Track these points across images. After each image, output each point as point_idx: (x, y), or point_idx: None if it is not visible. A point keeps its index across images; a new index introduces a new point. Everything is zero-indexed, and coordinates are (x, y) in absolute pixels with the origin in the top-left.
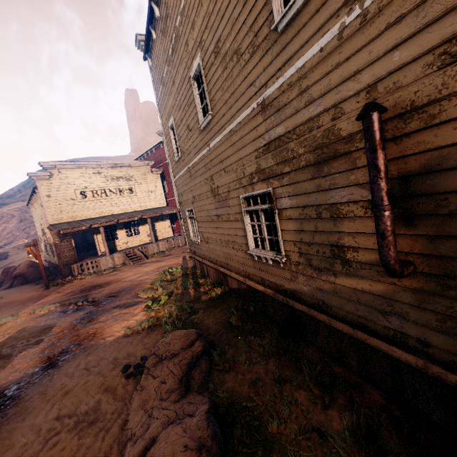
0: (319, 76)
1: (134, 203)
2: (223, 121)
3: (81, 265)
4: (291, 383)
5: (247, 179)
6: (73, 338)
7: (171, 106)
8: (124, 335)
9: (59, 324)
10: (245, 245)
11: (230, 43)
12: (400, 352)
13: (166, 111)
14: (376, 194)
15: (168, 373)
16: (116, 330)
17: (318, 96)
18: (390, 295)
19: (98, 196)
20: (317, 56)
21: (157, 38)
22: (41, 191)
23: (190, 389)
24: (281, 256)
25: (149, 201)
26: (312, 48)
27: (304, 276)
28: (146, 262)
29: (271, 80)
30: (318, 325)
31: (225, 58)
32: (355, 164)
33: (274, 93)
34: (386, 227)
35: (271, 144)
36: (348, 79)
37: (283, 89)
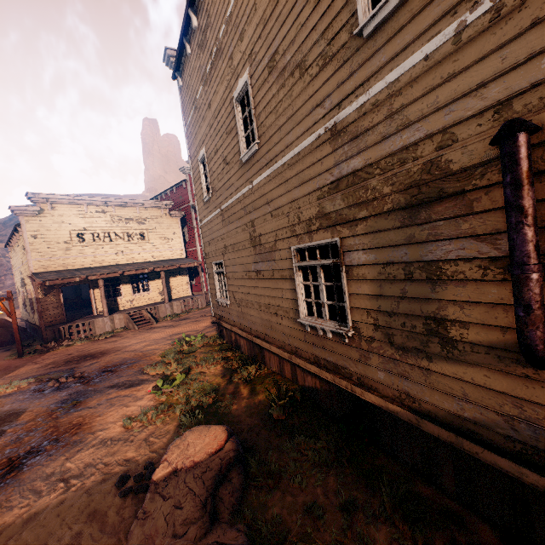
0: (421, 92)
1: (145, 252)
2: (274, 151)
3: (70, 327)
4: (364, 511)
5: (303, 226)
6: (48, 430)
7: (204, 134)
8: (122, 428)
9: (31, 409)
10: (293, 311)
11: (291, 54)
12: (535, 477)
13: (197, 140)
14: (520, 248)
15: (185, 492)
16: (110, 421)
17: (418, 118)
18: (520, 393)
19: (99, 241)
20: (419, 66)
21: (192, 53)
22: (25, 229)
23: (217, 518)
24: (347, 328)
25: (164, 250)
26: (412, 57)
27: (380, 357)
28: (155, 326)
29: (348, 99)
30: (396, 425)
31: (283, 74)
32: (470, 208)
33: (351, 115)
34: (534, 296)
35: (342, 181)
36: (465, 95)
37: (365, 110)
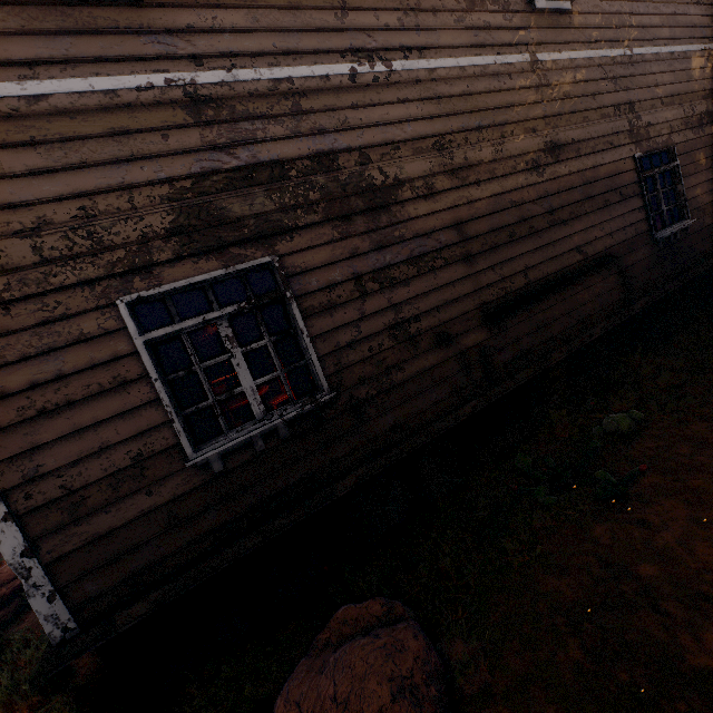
0: None
1: None
2: None
3: None
4: None
5: None
6: None
7: None
8: None
9: None
10: None
11: None
12: None
13: None
14: None
15: None
16: None
17: None
18: None
19: None
20: None
21: None
22: None
23: None
24: None
25: None
26: None
27: None
28: None
29: None
30: None
31: None
32: None
33: None
34: None
35: None
36: None
37: None
